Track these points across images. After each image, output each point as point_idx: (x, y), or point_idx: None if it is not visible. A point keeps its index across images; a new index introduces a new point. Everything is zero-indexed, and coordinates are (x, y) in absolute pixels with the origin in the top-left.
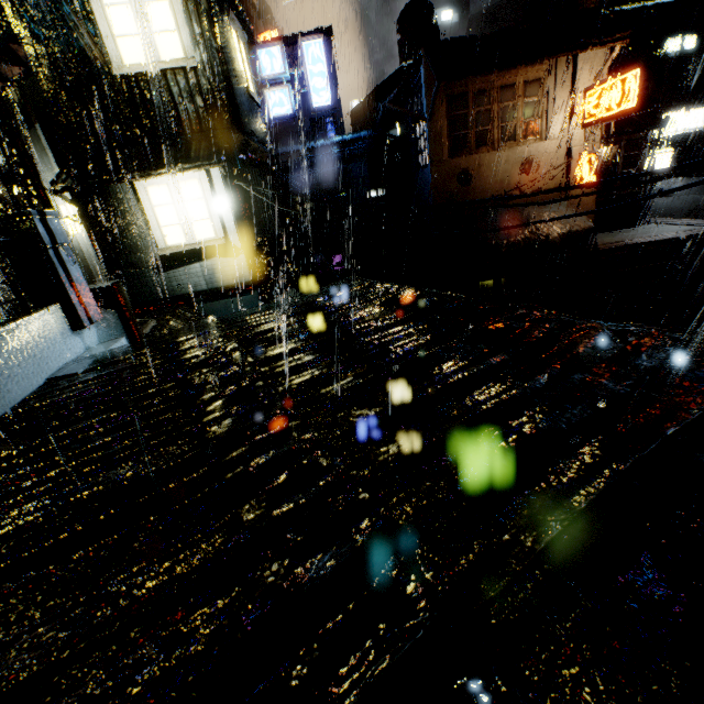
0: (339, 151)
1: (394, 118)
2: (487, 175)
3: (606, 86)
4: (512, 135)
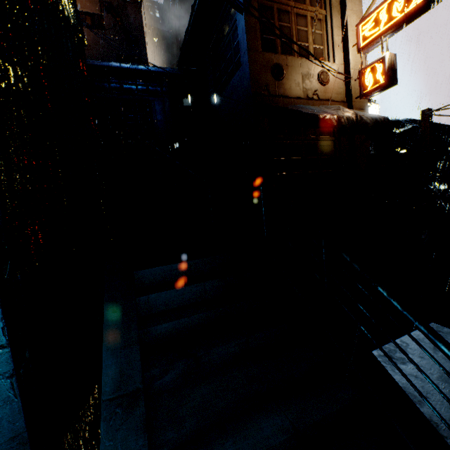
0: (143, 84)
1: (187, 91)
2: (294, 76)
3: (383, 7)
4: (306, 53)
